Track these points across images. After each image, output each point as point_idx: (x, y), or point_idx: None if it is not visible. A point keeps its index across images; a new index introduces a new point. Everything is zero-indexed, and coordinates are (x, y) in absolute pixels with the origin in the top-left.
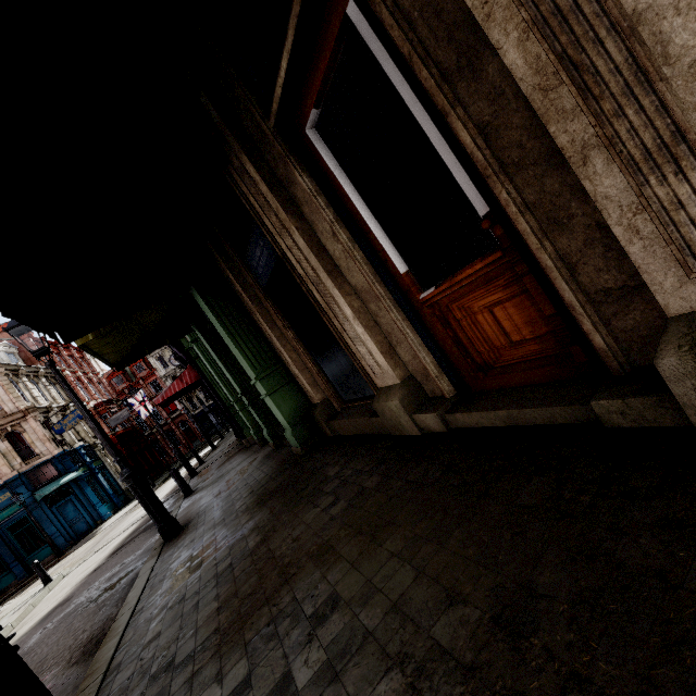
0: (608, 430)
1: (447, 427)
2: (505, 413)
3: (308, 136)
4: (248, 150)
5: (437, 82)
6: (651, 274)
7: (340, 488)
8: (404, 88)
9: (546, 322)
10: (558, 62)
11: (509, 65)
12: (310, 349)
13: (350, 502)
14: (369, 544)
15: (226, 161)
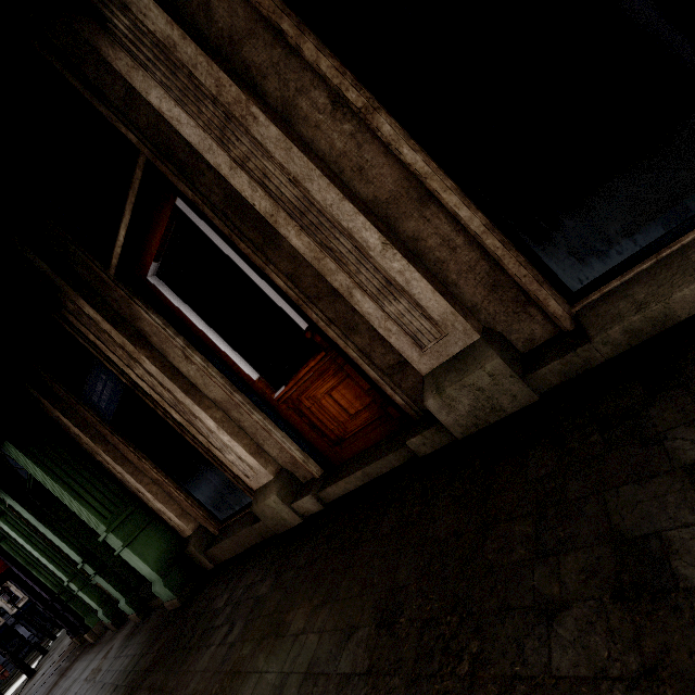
0: (422, 458)
1: (323, 504)
2: (361, 473)
3: (150, 282)
4: (86, 295)
5: (253, 250)
6: (406, 353)
7: (234, 612)
8: (229, 251)
9: (368, 394)
10: (320, 247)
11: (295, 246)
12: (173, 475)
13: (248, 618)
14: (274, 642)
15: (60, 306)
